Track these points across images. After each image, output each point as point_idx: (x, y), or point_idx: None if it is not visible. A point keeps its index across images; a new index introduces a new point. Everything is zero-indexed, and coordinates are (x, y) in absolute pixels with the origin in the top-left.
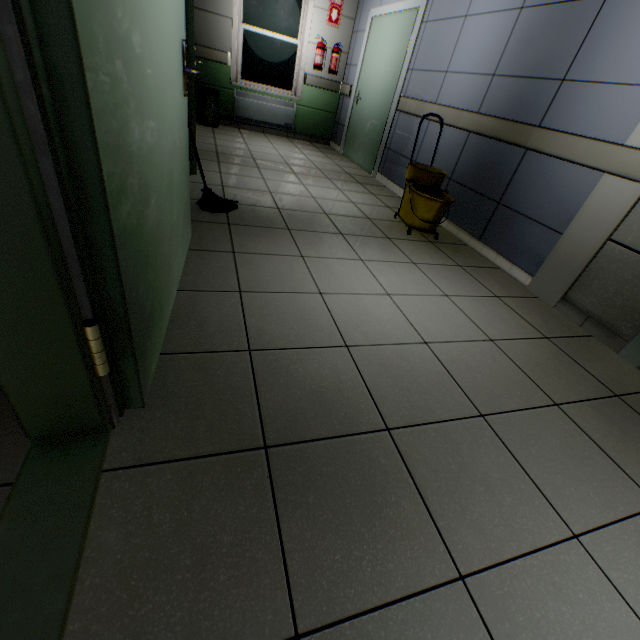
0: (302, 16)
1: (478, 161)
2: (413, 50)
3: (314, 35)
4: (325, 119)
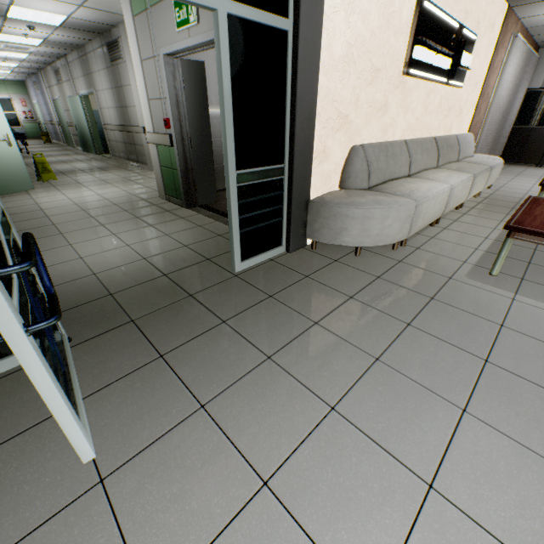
0: (14, 106)
1: (55, 129)
2: (42, 111)
3: (21, 110)
4: (38, 132)
